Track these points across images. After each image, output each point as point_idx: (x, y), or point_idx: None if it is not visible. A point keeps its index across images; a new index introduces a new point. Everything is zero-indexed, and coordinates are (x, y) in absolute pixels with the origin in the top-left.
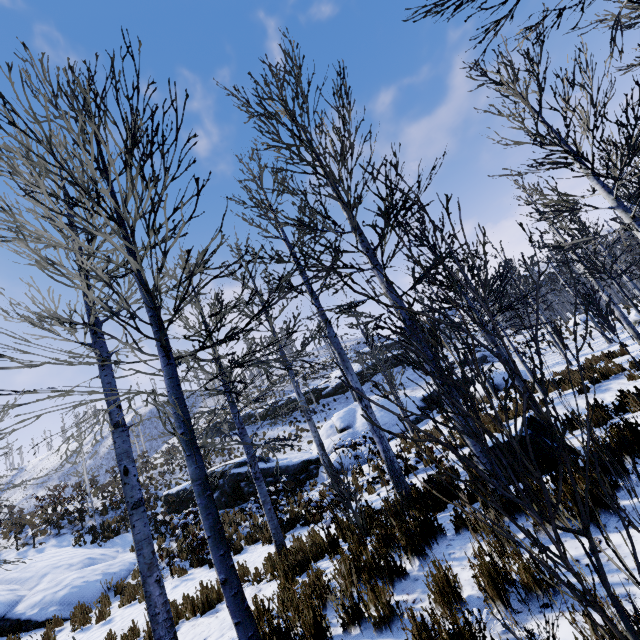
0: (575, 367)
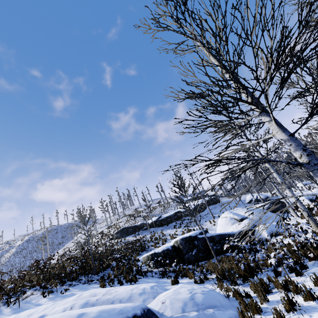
0: None
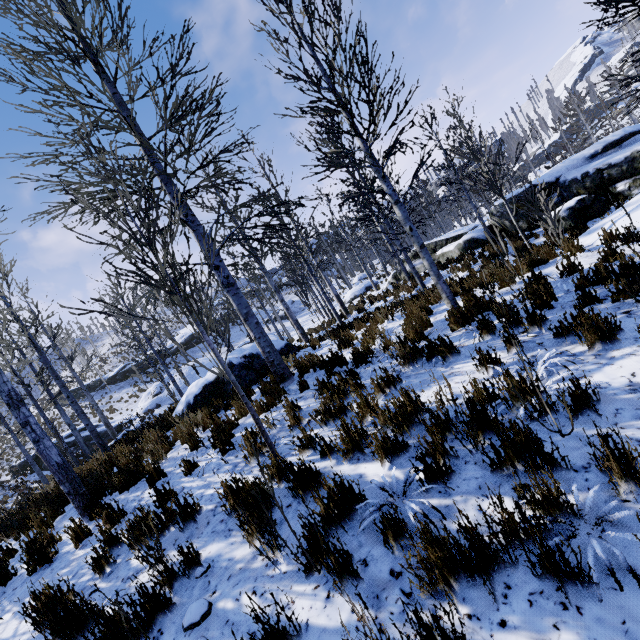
0: None
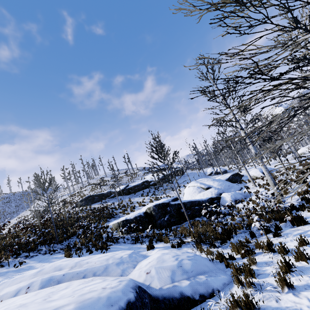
0: (308, 161)
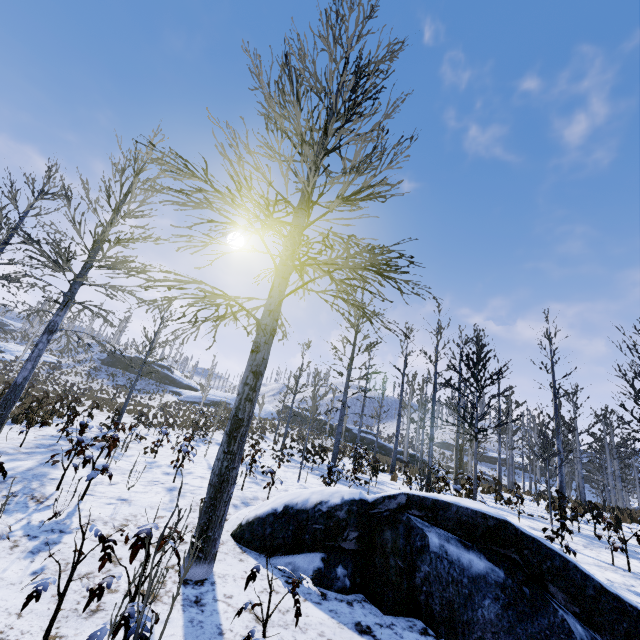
0: None
